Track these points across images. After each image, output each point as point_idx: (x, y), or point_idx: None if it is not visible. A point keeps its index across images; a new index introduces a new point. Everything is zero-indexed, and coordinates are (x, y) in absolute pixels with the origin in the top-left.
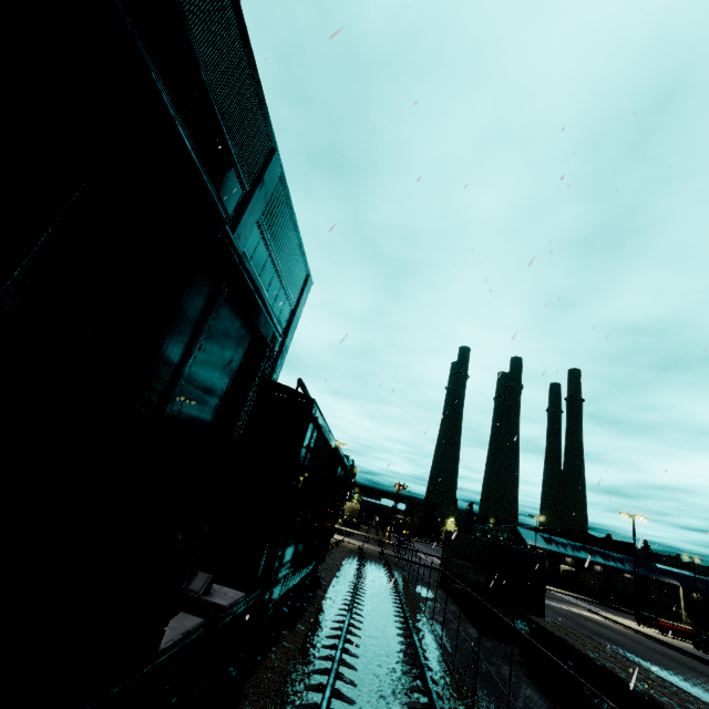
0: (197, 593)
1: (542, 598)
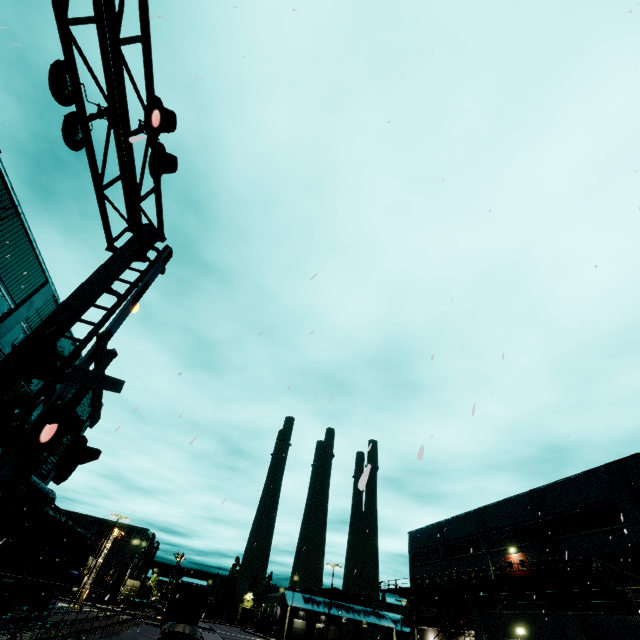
0: None
1: (197, 616)
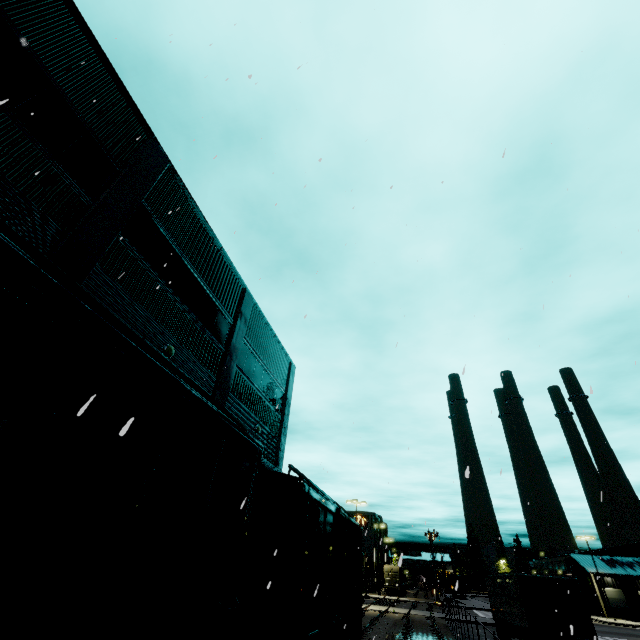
0: None
1: (591, 630)
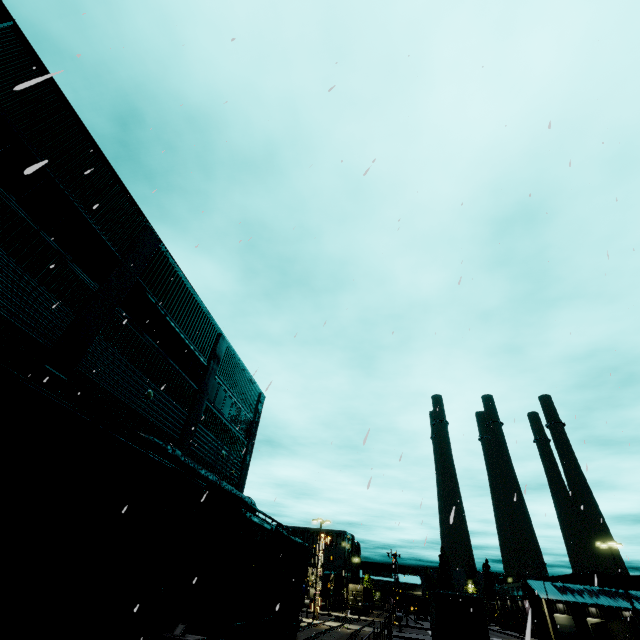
0: (178, 635)
1: None
